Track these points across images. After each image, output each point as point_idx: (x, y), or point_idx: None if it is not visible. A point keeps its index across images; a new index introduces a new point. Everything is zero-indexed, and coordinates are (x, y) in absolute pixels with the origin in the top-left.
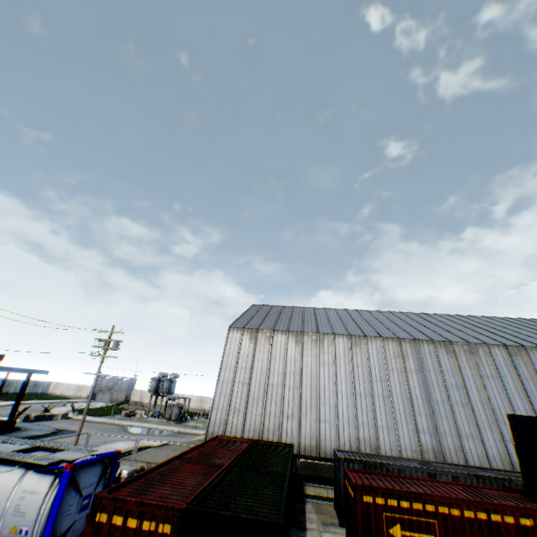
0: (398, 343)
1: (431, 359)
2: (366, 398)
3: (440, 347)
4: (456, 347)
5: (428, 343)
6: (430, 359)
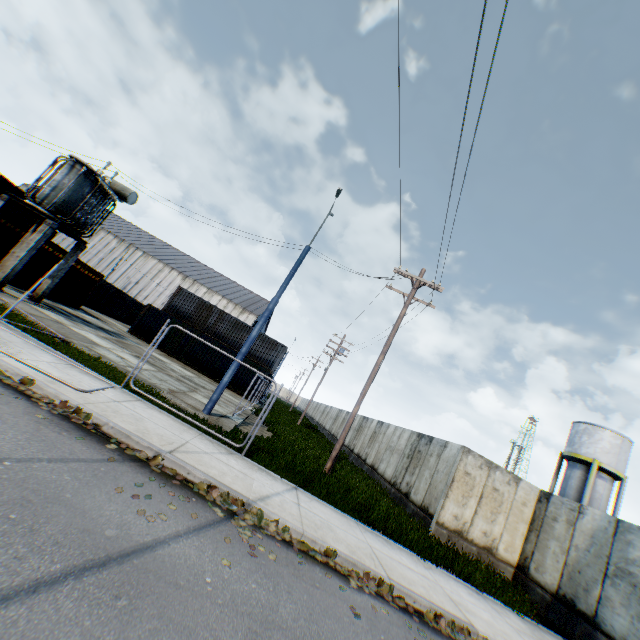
0: (100, 229)
1: (107, 241)
2: (62, 238)
3: (117, 240)
4: (124, 243)
5: (114, 236)
6: (107, 241)
